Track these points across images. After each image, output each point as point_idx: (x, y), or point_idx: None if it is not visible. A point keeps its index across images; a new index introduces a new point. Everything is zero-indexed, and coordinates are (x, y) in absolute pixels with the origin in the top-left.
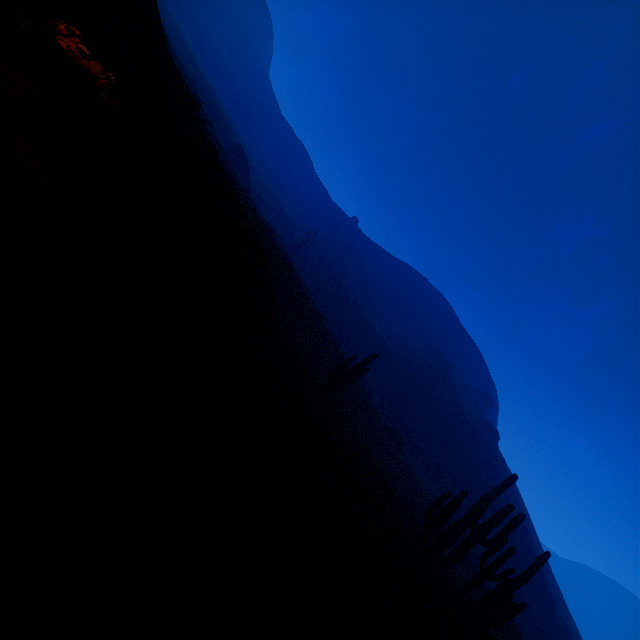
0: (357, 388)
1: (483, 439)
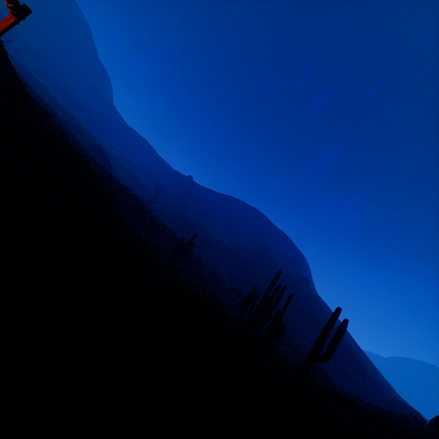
0: (202, 266)
1: (299, 285)
